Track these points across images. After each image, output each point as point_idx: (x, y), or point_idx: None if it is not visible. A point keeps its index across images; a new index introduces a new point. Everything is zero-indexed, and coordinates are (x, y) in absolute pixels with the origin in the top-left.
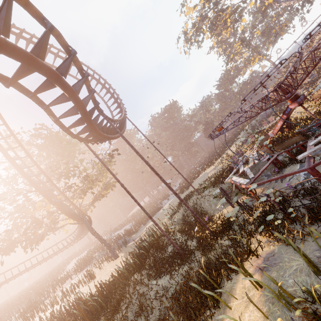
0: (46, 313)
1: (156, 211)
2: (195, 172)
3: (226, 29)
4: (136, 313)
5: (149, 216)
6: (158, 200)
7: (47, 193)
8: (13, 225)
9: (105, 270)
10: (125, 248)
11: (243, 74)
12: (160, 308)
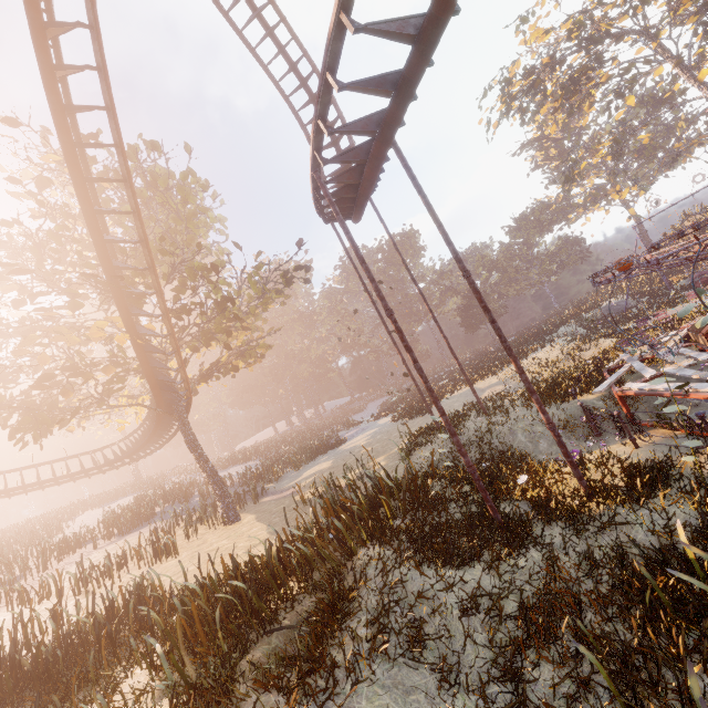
0: (39, 608)
1: (329, 448)
2: (448, 383)
3: (589, 107)
4: (411, 639)
5: (441, 408)
6: (322, 430)
7: (128, 304)
8: (14, 357)
9: (203, 541)
10: (255, 505)
11: (572, 221)
12: (486, 640)
